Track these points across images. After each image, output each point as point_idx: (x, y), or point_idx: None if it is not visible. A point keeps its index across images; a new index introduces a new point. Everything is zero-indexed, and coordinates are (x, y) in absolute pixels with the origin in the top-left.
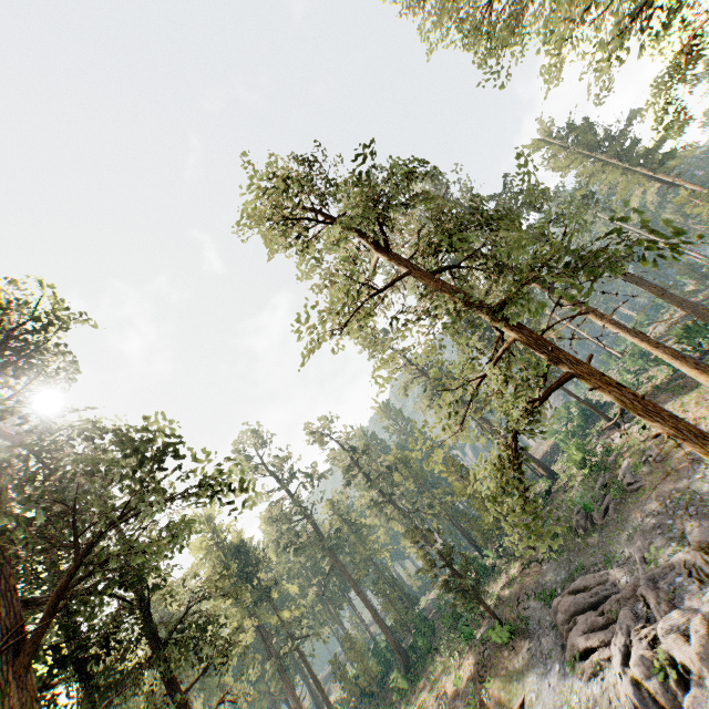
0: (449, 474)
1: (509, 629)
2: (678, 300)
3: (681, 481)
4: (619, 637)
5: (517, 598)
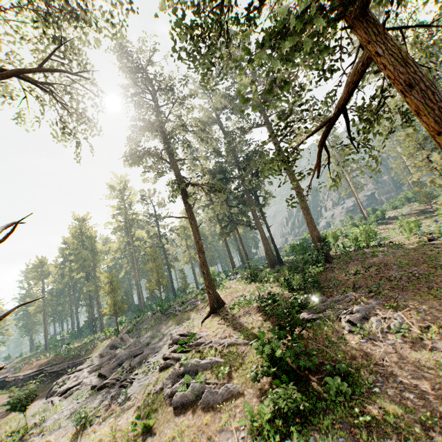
0: (147, 256)
1: (113, 332)
2: (308, 221)
3: (171, 327)
4: (87, 365)
5: (137, 322)
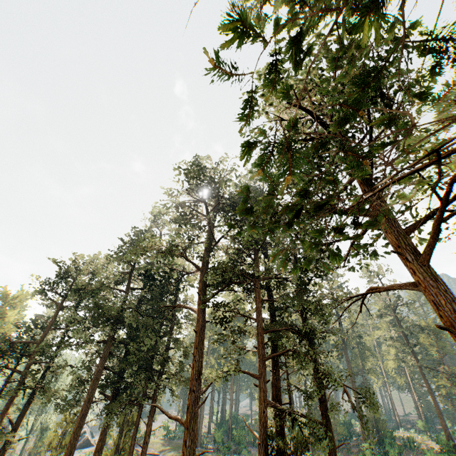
0: None
1: None
2: None
3: None
4: None
5: None
